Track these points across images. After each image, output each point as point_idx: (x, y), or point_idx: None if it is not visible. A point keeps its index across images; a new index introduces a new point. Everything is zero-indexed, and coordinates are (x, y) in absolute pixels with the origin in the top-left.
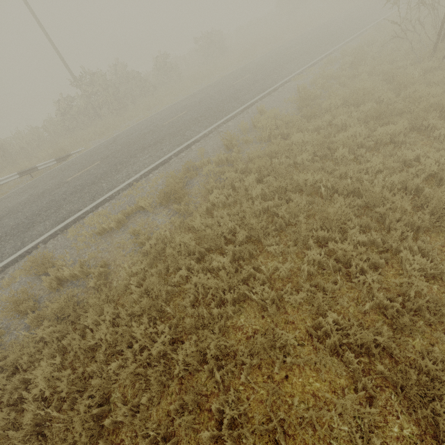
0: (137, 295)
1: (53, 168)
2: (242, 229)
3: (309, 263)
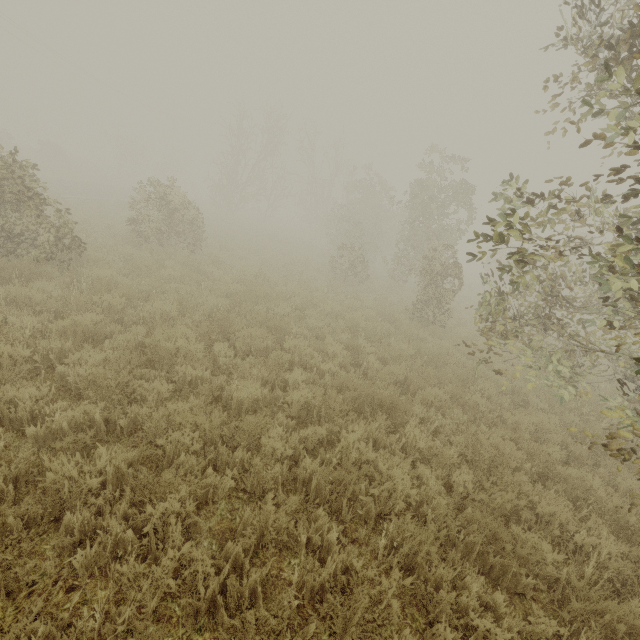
0: None
1: None
2: None
3: None
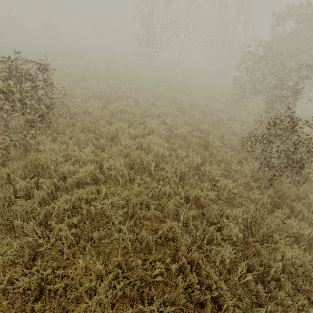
0: None
1: None
2: None
3: None
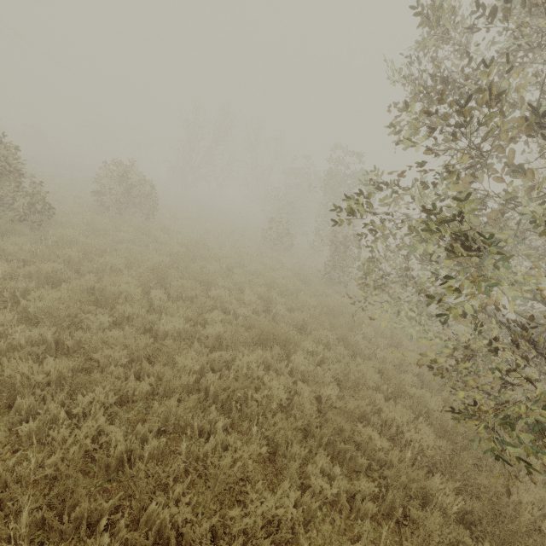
0: None
1: None
2: None
3: None
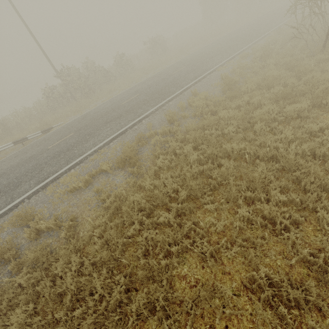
0: (98, 245)
1: (39, 138)
2: (183, 188)
3: (239, 219)
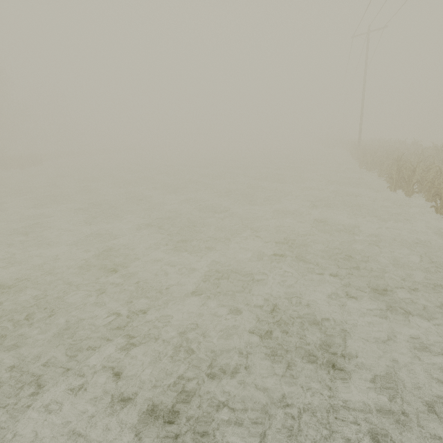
0: None
1: None
2: None
3: None
